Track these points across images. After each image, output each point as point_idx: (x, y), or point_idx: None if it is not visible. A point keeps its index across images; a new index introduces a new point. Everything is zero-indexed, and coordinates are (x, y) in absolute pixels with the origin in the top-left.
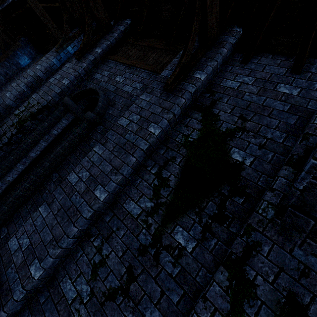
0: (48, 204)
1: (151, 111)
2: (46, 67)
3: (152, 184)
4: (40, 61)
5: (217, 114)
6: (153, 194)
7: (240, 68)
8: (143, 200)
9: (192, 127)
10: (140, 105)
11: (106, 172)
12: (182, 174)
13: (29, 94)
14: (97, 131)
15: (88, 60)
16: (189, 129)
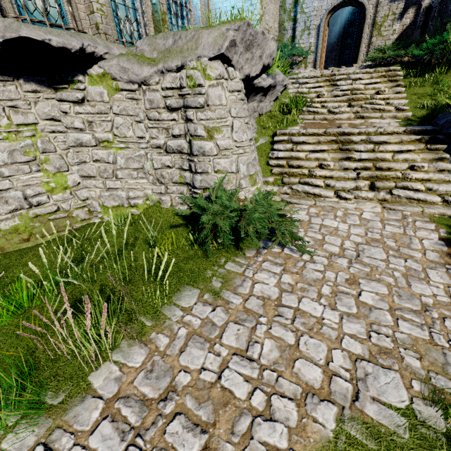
0: None
1: None
2: None
3: None
4: None
5: None
6: None
7: None
8: None
9: None
10: None
11: None
12: None
13: None
14: None
15: None
16: None
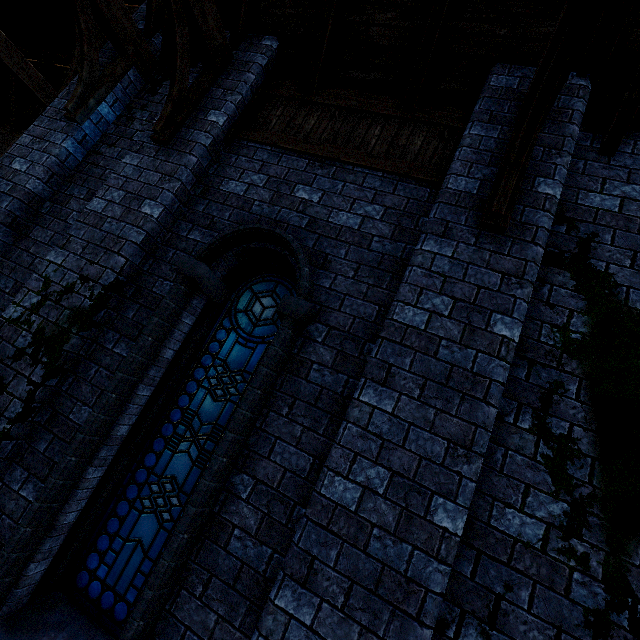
0: (301, 583)
1: (475, 282)
2: (50, 164)
3: (540, 458)
4: (18, 146)
5: (606, 272)
6: (553, 481)
7: (603, 164)
8: (536, 501)
9: (565, 306)
10: (435, 269)
11: (435, 457)
12: (597, 420)
13: (11, 247)
14: (313, 338)
15: (200, 145)
16: (561, 312)
